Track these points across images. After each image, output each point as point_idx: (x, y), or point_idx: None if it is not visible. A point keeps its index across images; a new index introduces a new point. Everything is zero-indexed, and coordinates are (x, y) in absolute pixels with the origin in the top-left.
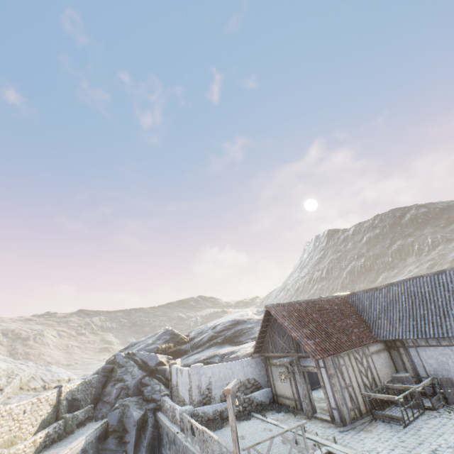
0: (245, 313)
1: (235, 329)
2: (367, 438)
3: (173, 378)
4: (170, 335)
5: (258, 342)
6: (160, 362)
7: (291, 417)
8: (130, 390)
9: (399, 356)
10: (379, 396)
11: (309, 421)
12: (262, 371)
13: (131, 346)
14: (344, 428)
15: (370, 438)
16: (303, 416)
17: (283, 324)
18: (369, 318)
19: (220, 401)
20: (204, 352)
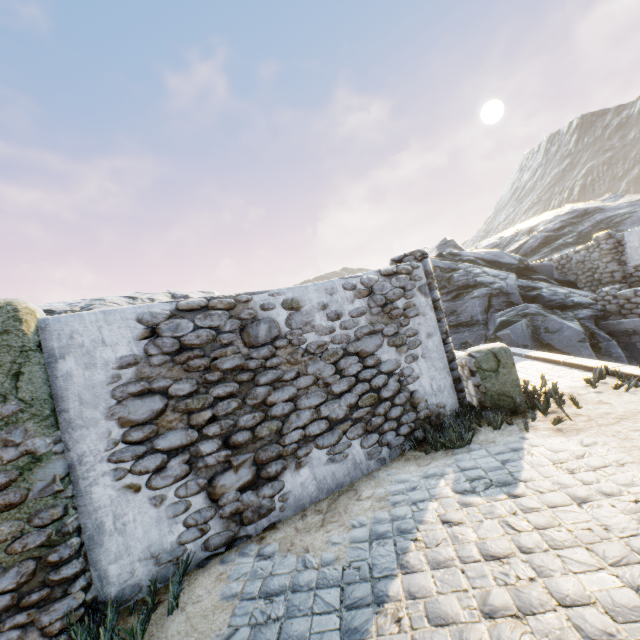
0: (574, 206)
1: (590, 221)
2: None
3: (639, 253)
4: (454, 249)
5: None
6: (520, 260)
7: None
8: (513, 296)
9: None
10: None
11: None
12: None
13: None
14: None
15: None
16: None
17: None
18: None
19: None
20: None
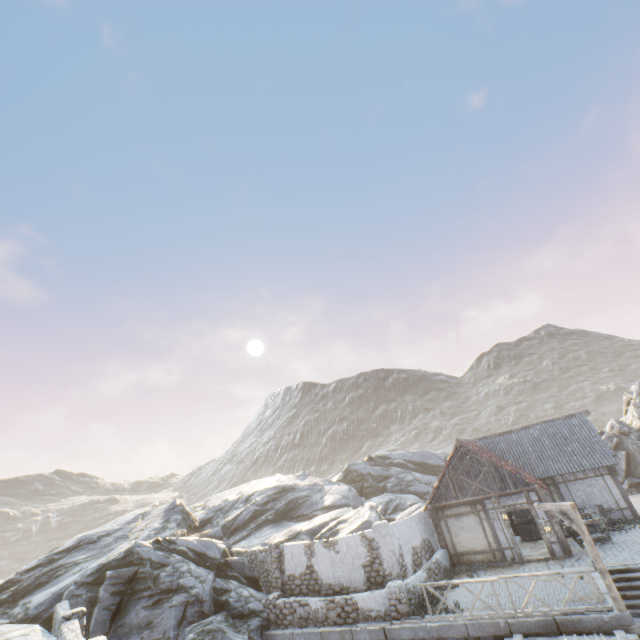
0: (280, 477)
1: (286, 499)
2: (604, 556)
3: (291, 564)
4: (181, 514)
5: (436, 488)
6: (224, 550)
7: (500, 569)
8: (206, 603)
9: (549, 494)
10: (584, 522)
11: (528, 565)
12: (430, 529)
13: (90, 543)
14: (576, 557)
15: (606, 555)
16: (511, 565)
17: (491, 458)
18: (515, 460)
19: (413, 572)
20: (261, 535)
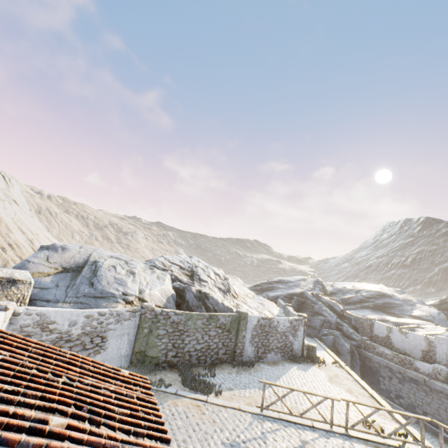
0: (382, 287)
1: (383, 300)
2: None
3: (377, 330)
4: (321, 286)
5: None
6: (342, 310)
7: None
8: (332, 325)
9: None
10: None
11: None
12: None
13: (284, 282)
14: None
15: None
16: None
17: None
18: None
19: None
20: (362, 312)
